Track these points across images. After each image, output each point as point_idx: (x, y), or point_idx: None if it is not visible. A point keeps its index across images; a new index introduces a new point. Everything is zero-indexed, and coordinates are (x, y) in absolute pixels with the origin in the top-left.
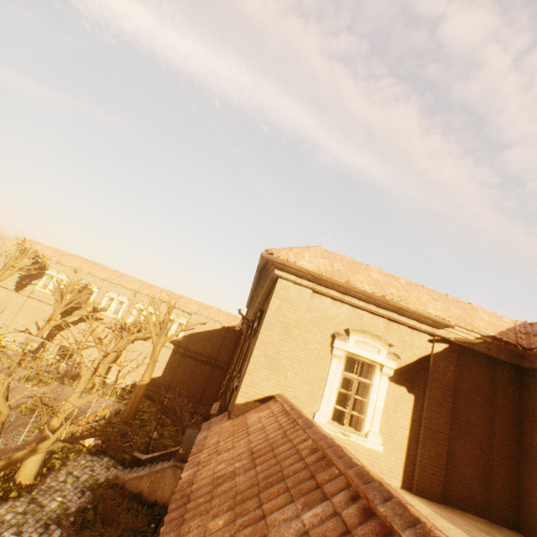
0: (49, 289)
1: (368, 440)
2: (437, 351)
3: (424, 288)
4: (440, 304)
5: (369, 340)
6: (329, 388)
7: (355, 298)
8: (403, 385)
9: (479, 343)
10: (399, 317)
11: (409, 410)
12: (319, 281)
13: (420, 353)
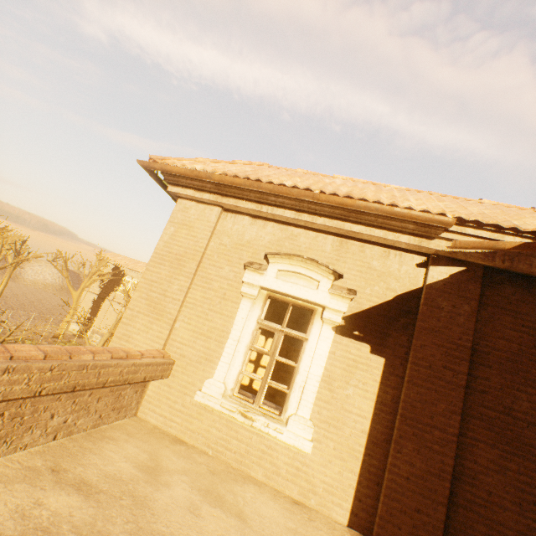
0: (122, 292)
1: (288, 429)
2: (435, 281)
3: (432, 193)
4: (446, 203)
5: (301, 268)
6: (232, 344)
7: (278, 207)
8: (363, 341)
9: (530, 258)
10: (354, 227)
11: (375, 385)
12: (222, 190)
13: (402, 287)
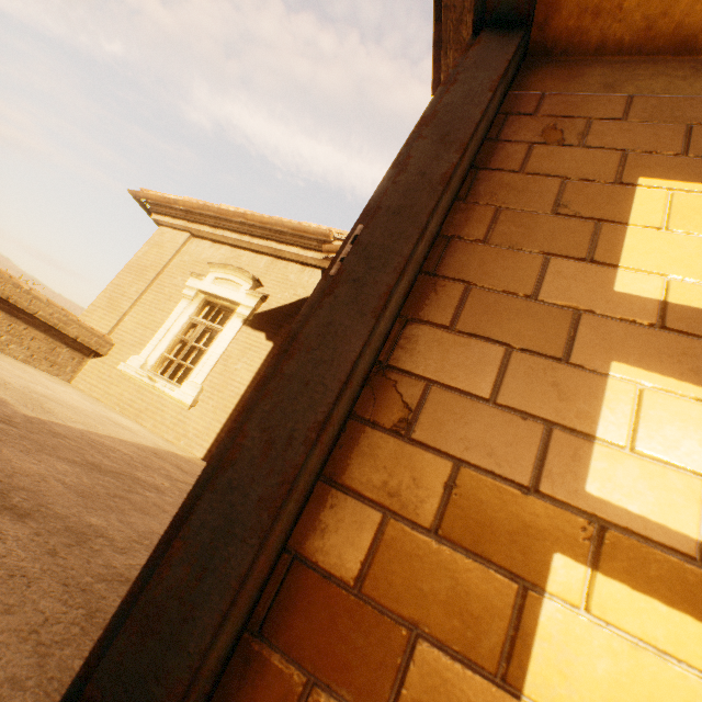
0: None
1: (181, 390)
2: None
3: None
4: None
5: (232, 276)
6: (163, 332)
7: (228, 231)
8: (263, 331)
9: None
10: (278, 246)
11: (259, 362)
12: (190, 217)
13: (305, 293)
